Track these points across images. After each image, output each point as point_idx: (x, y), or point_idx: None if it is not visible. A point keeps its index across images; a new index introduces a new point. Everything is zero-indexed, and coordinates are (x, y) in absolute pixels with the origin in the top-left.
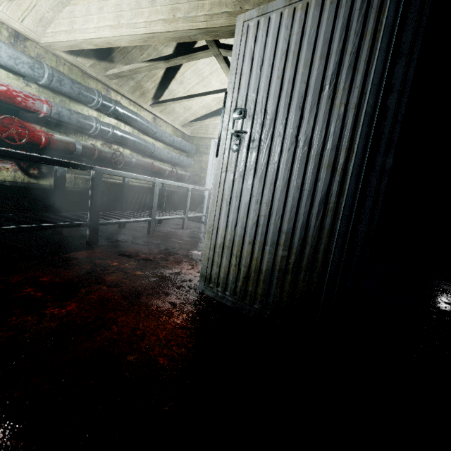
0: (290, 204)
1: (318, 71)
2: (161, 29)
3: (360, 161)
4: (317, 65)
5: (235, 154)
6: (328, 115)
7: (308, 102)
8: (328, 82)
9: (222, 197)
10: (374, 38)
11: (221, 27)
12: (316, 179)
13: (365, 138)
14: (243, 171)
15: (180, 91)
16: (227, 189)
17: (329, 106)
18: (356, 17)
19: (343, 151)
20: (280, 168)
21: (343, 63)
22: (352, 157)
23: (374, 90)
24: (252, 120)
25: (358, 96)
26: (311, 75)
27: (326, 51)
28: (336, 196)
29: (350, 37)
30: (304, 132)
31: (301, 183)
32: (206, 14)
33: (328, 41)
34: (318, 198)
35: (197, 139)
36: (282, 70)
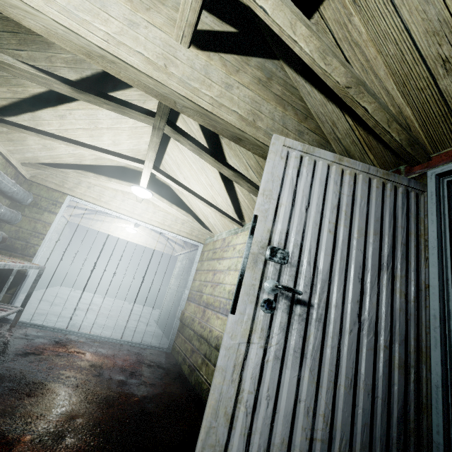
0: (361, 420)
1: (374, 246)
2: (139, 66)
3: (445, 374)
4: (372, 238)
5: (267, 316)
6: (390, 300)
7: (367, 276)
8: (385, 262)
9: (236, 396)
10: (417, 240)
11: (228, 124)
12: (389, 382)
13: (444, 346)
14: (281, 349)
15: (52, 125)
16: (248, 380)
17: (390, 289)
18: (400, 213)
19: (412, 349)
20: (342, 357)
21: (396, 250)
22: (422, 359)
23: (441, 296)
24: (296, 270)
25: (415, 290)
26: (368, 247)
27: (379, 229)
28: (415, 411)
29: (398, 228)
30: (368, 312)
31: (372, 386)
32: (213, 97)
33: (380, 221)
34: (395, 412)
35: (41, 187)
36: (334, 225)
